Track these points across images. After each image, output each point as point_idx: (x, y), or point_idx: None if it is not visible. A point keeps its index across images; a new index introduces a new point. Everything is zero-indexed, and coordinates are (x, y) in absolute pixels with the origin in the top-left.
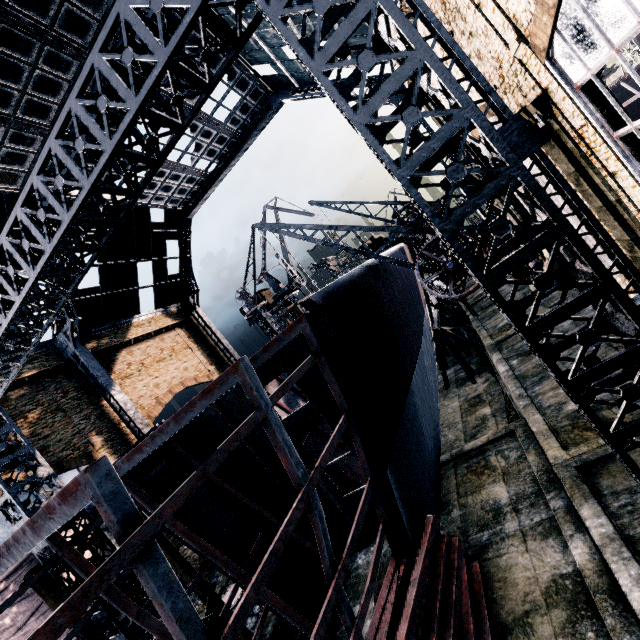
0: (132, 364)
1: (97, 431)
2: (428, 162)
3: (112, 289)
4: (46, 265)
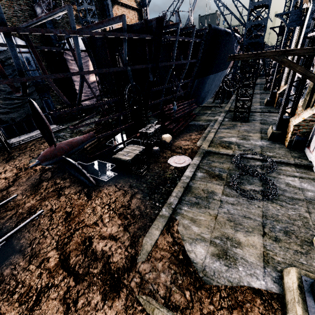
0: (117, 15)
1: None
2: (259, 6)
3: None
4: None
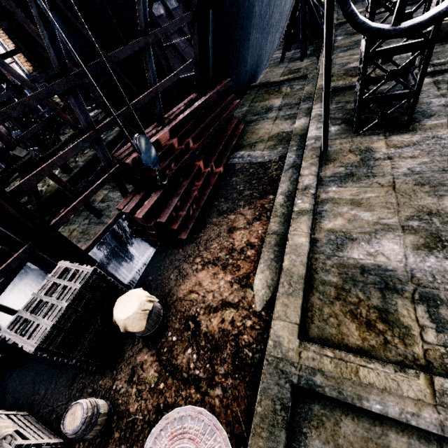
0: None
1: None
2: None
3: None
4: None
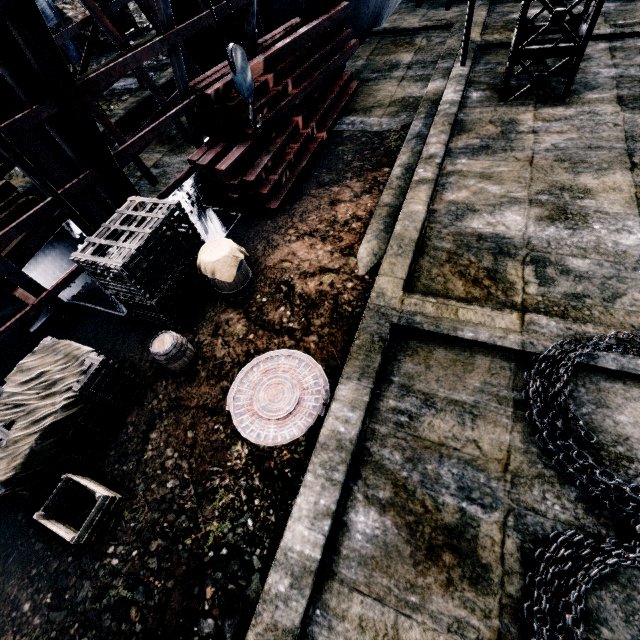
0: None
1: None
2: None
3: None
4: None
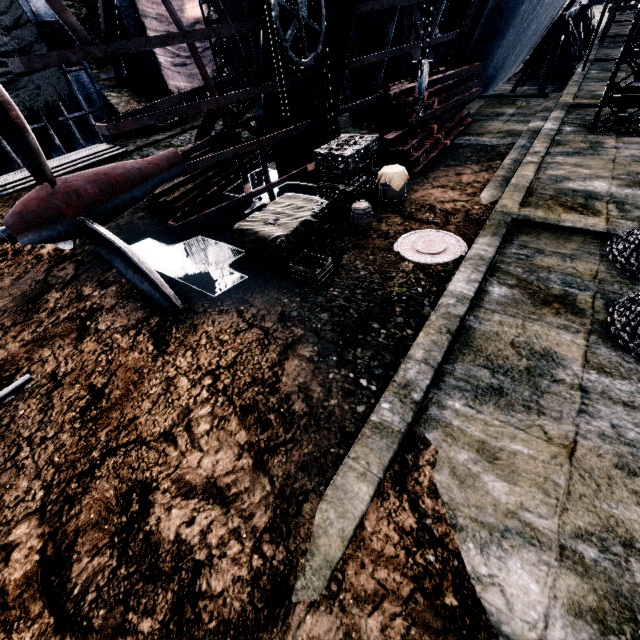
0: None
1: None
2: None
3: None
4: None
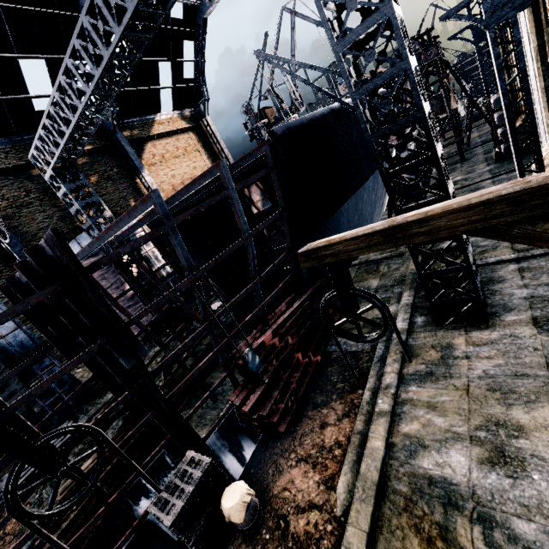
0: (156, 156)
1: (134, 199)
2: (371, 34)
3: (139, 85)
4: (105, 68)
